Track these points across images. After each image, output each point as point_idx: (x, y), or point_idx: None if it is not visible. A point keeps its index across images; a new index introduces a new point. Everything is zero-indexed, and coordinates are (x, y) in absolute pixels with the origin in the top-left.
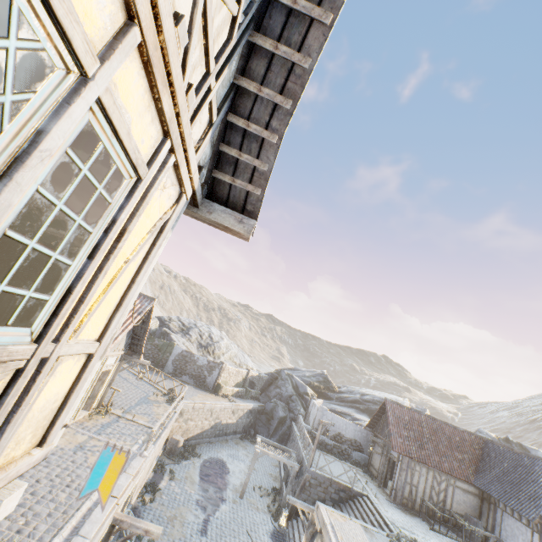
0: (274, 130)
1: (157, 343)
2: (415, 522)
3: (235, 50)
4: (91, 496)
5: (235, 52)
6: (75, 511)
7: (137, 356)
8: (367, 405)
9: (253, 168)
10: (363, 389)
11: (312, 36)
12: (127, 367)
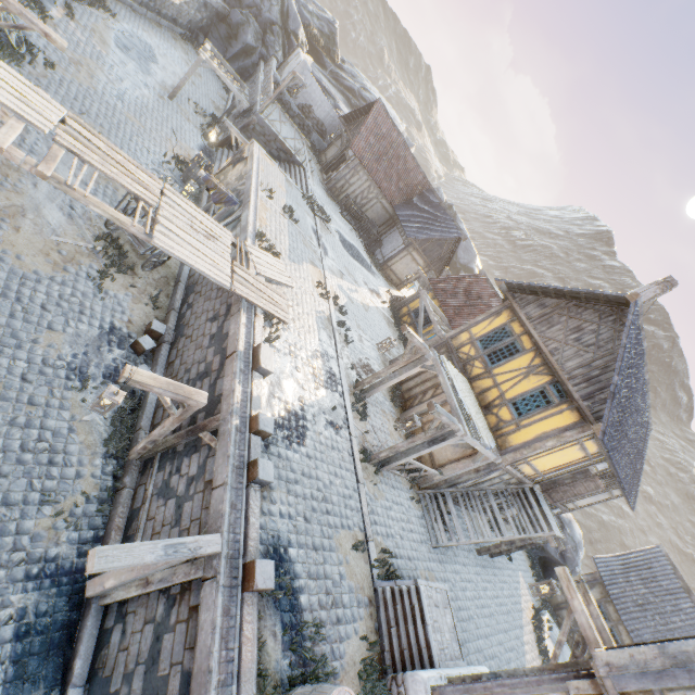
0: None
1: None
2: (332, 204)
3: None
4: None
5: None
6: None
7: None
8: (361, 104)
9: None
10: (370, 84)
11: None
12: None
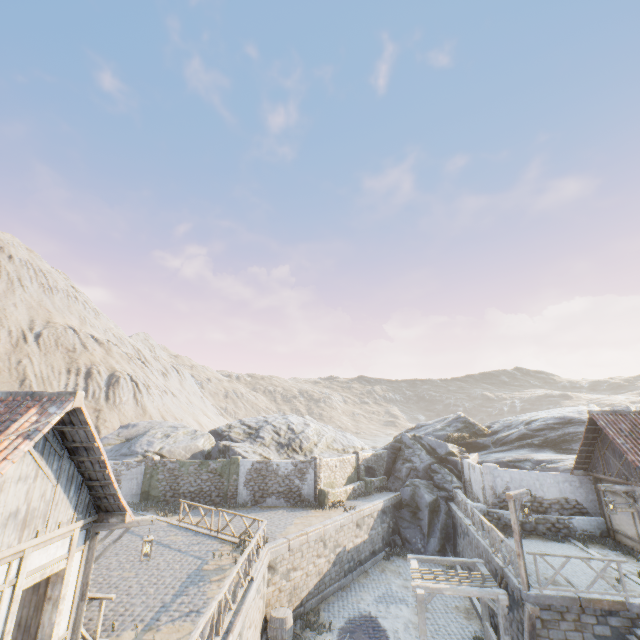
0: None
1: (214, 467)
2: None
3: None
4: None
5: None
6: None
7: (118, 517)
8: (543, 435)
9: None
10: (522, 415)
11: None
12: (109, 545)
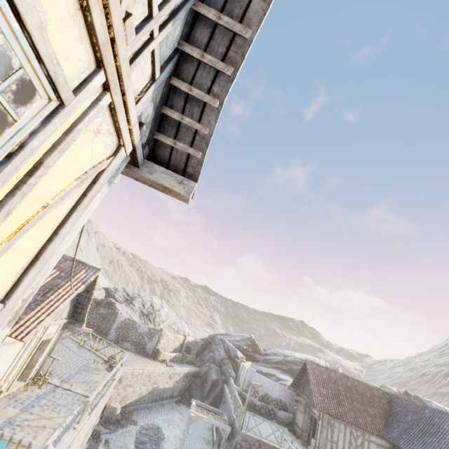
0: (216, 96)
1: (102, 312)
2: None
3: (179, 10)
4: None
5: (179, 12)
6: None
7: (80, 324)
8: (290, 365)
9: (195, 132)
10: (285, 351)
11: (253, 11)
12: (69, 335)
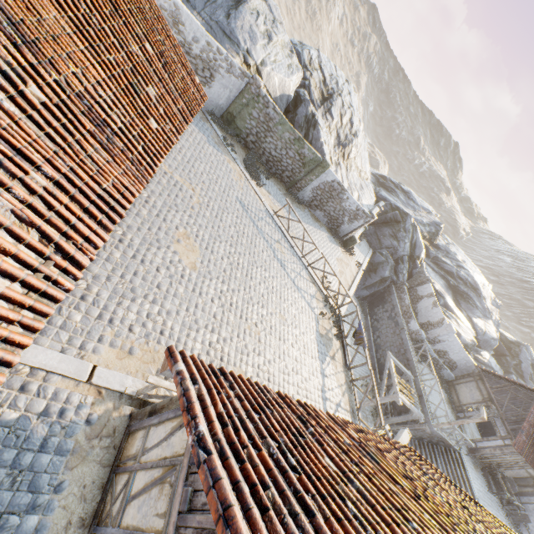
0: None
1: (305, 154)
2: (481, 483)
3: None
4: None
5: None
6: None
7: None
8: (458, 282)
9: None
10: (456, 247)
11: None
12: None
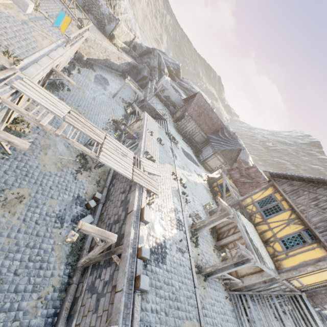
0: None
1: None
2: (178, 135)
3: None
4: (39, 52)
5: None
6: (32, 54)
7: None
8: (191, 93)
9: None
10: (194, 86)
11: None
12: None
